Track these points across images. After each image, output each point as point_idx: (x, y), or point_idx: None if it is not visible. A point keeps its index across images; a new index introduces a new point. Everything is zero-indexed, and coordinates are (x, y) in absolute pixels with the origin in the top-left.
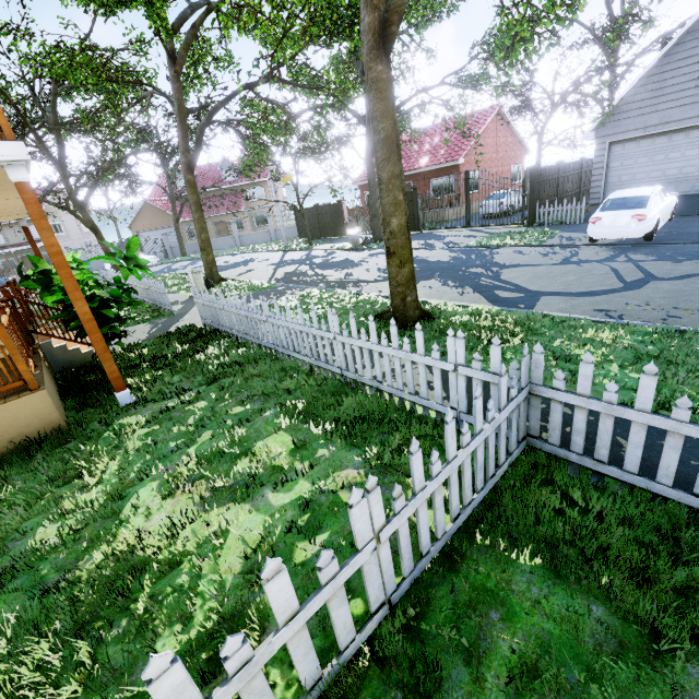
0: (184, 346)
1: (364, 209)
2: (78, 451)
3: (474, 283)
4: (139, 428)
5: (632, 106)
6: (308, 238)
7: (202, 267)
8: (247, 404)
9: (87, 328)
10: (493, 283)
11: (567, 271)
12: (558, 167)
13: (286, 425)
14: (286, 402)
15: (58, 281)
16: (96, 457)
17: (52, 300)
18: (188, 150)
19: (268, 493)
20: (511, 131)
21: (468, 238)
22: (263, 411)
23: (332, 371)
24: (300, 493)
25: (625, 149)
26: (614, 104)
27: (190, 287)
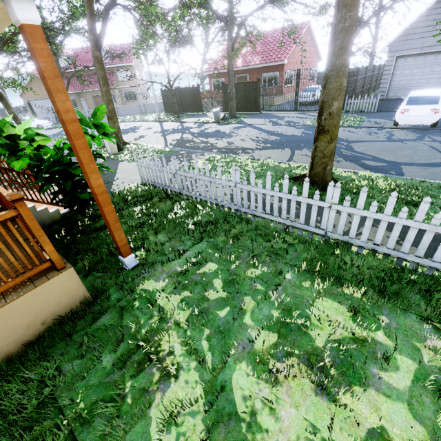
0: (142, 205)
1: (213, 92)
2: (121, 327)
3: (339, 153)
4: (170, 296)
5: (417, 31)
6: (177, 113)
7: (96, 131)
8: (259, 266)
9: (101, 200)
10: (353, 154)
11: (400, 147)
12: (357, 71)
13: (320, 288)
14: (291, 262)
15: (23, 146)
16: (156, 336)
17: (18, 165)
18: (95, 28)
19: (378, 372)
20: (313, 43)
21: (301, 119)
22: (282, 273)
23: (311, 231)
24: (412, 370)
25: (406, 62)
26: (405, 27)
27: (133, 152)
